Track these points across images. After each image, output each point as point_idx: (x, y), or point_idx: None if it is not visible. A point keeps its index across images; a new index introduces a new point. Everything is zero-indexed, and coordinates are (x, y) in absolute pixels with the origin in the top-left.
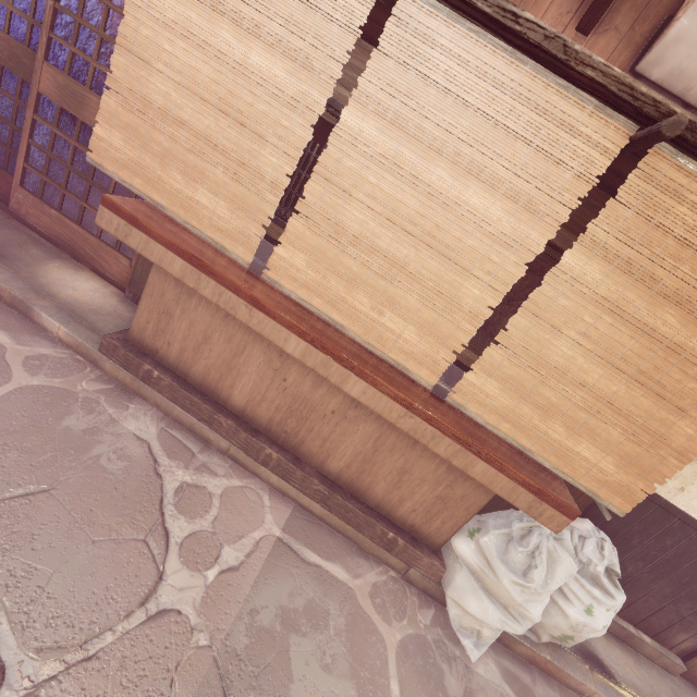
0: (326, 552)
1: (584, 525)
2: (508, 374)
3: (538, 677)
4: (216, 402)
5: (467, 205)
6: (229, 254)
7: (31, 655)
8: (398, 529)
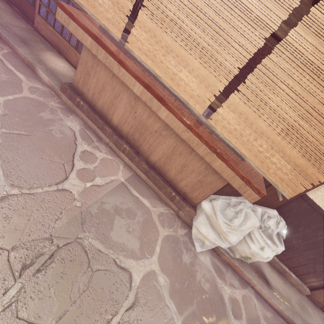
0: (142, 194)
1: (272, 212)
2: (241, 110)
3: (229, 271)
4: (106, 121)
5: None
6: (110, 33)
7: (8, 185)
8: (177, 193)
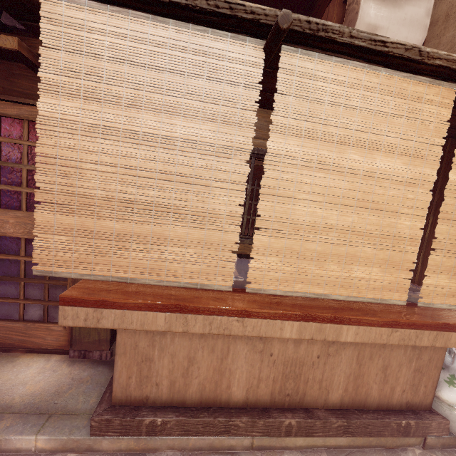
0: None
1: None
2: (448, 265)
3: None
4: (220, 408)
5: (379, 170)
6: (210, 288)
7: None
8: (401, 413)
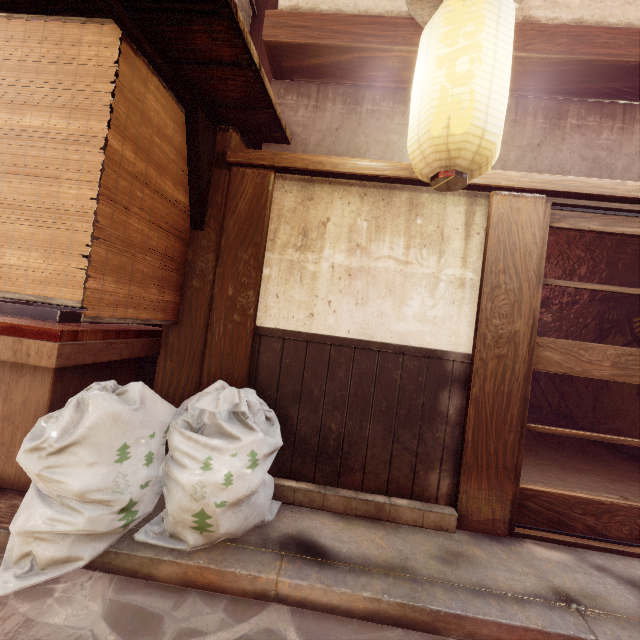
0: None
1: (214, 386)
2: None
3: (192, 599)
4: None
5: None
6: None
7: None
8: None
